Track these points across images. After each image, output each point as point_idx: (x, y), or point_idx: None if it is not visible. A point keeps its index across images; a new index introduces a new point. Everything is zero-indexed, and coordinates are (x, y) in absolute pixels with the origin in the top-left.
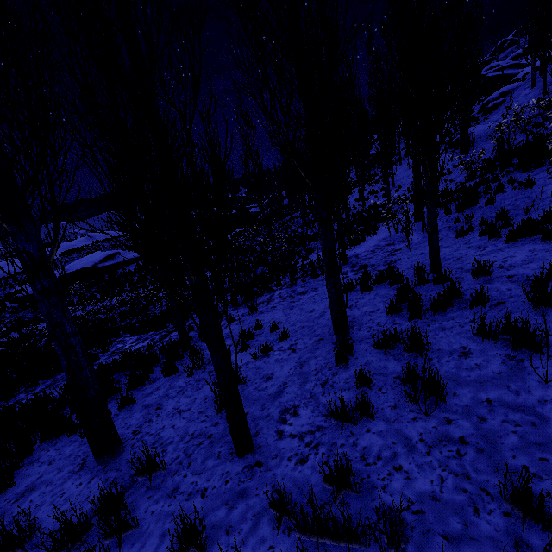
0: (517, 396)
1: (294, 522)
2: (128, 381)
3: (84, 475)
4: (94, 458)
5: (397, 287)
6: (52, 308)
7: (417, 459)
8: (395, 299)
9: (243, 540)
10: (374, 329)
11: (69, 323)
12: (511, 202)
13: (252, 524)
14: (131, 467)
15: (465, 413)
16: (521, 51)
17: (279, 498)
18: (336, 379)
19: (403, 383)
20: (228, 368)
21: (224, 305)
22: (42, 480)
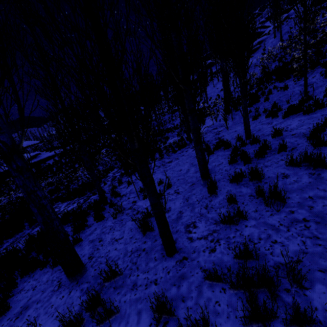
0: (325, 192)
1: (224, 284)
2: (73, 229)
3: (63, 291)
4: (68, 278)
5: (228, 150)
6: (26, 180)
7: (283, 235)
8: (232, 155)
9: (196, 302)
10: (225, 173)
11: (39, 190)
12: (277, 98)
13: (197, 292)
14: (100, 277)
15: (299, 206)
16: (264, 19)
17: (215, 272)
18: (213, 203)
19: (255, 198)
20: (160, 202)
21: (154, 162)
22: (32, 301)
